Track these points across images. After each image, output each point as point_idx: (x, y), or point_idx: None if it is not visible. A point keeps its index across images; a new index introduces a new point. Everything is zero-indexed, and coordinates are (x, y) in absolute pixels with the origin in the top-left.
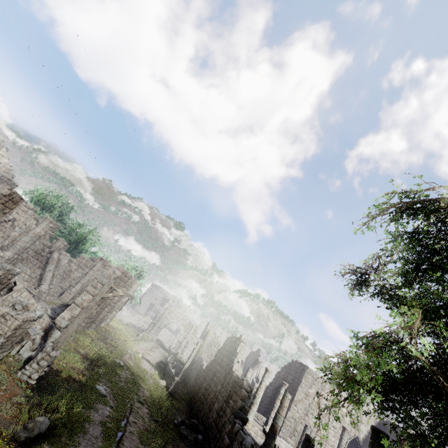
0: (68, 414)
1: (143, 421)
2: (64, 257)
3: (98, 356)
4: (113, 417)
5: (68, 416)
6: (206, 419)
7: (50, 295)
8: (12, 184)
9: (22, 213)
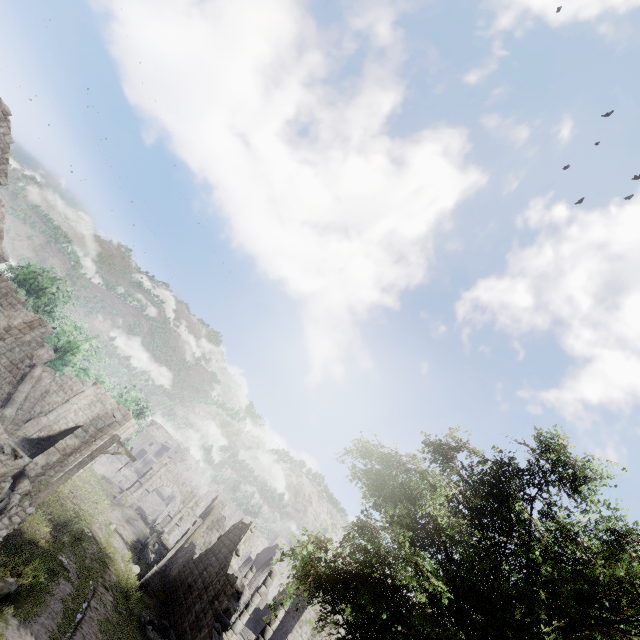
0: (32, 582)
1: (106, 609)
2: (47, 376)
3: (65, 520)
4: (74, 596)
5: (32, 585)
6: (181, 623)
7: (14, 424)
8: (1, 258)
9: (8, 306)
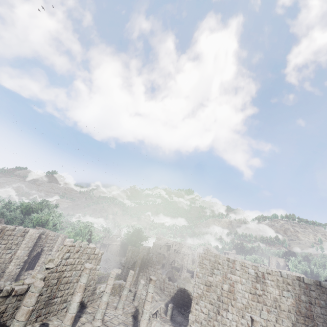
0: None
1: None
2: None
3: None
4: None
5: None
6: None
7: None
8: None
9: None
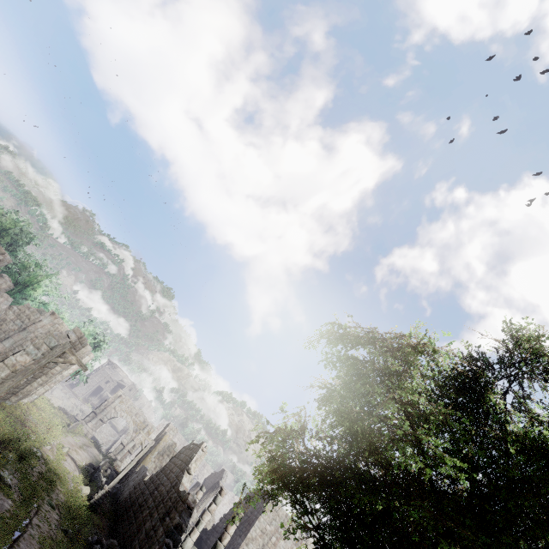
0: None
1: (50, 527)
2: (3, 301)
3: (12, 437)
4: (13, 513)
5: None
6: (130, 542)
7: None
8: None
9: None
